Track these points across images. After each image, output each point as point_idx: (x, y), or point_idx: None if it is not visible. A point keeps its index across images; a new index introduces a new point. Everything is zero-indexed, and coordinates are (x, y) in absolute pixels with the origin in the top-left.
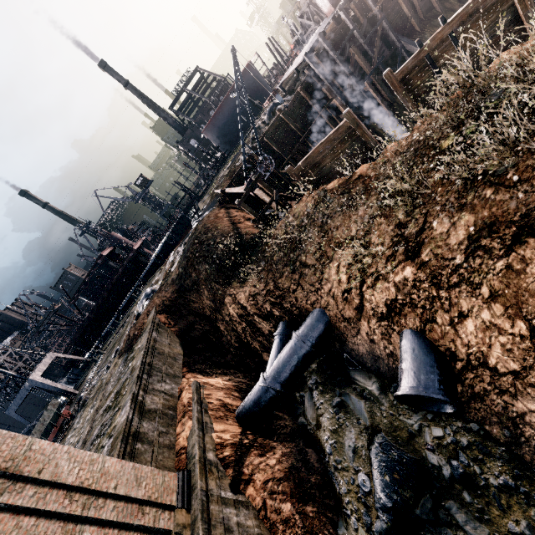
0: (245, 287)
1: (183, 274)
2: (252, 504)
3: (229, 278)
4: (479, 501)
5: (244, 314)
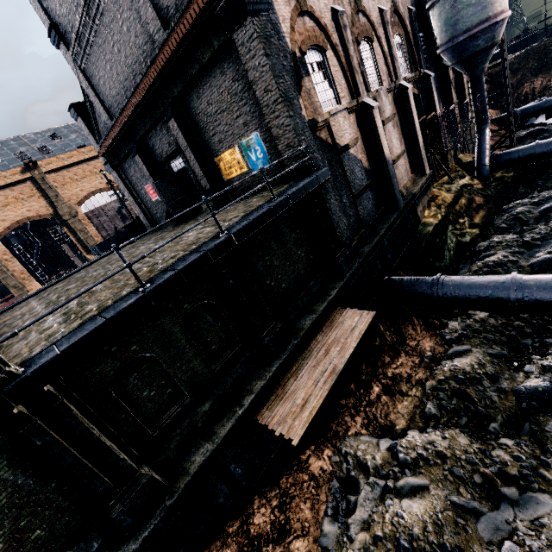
0: (543, 77)
1: (515, 61)
2: None
3: (539, 71)
4: None
5: (528, 90)
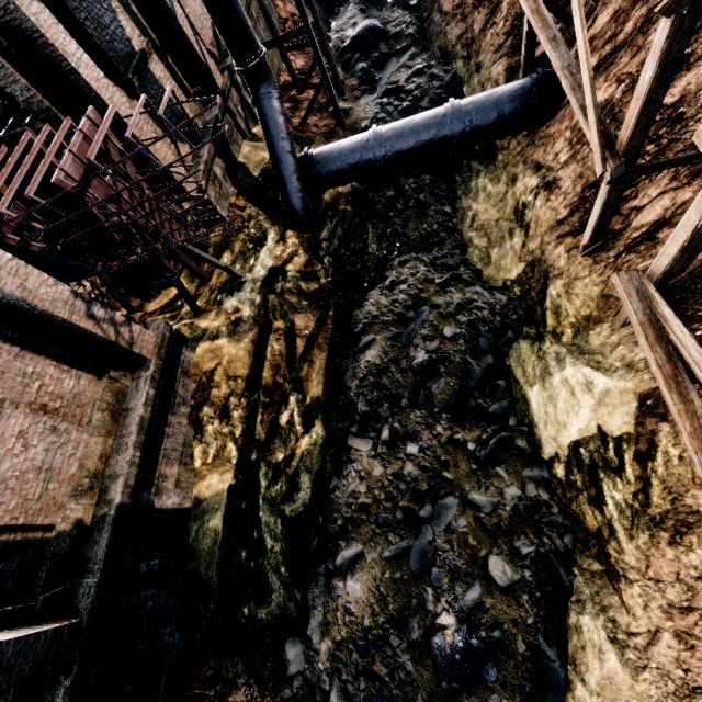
0: None
1: None
2: (279, 14)
3: None
4: (394, 43)
5: None
